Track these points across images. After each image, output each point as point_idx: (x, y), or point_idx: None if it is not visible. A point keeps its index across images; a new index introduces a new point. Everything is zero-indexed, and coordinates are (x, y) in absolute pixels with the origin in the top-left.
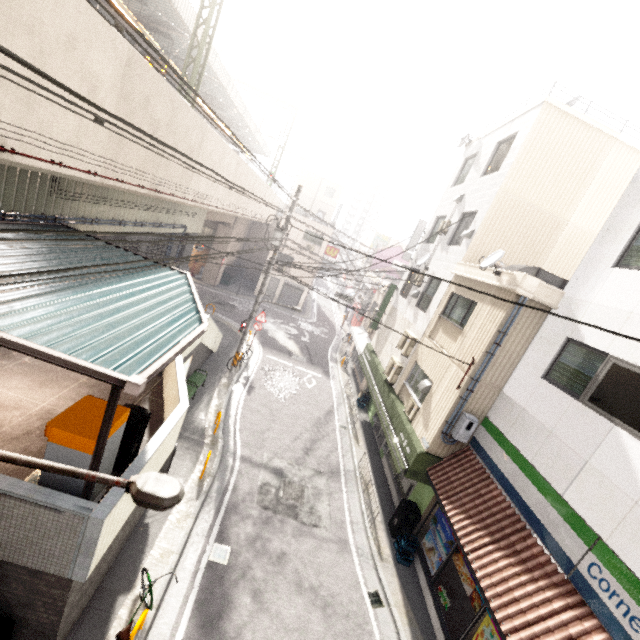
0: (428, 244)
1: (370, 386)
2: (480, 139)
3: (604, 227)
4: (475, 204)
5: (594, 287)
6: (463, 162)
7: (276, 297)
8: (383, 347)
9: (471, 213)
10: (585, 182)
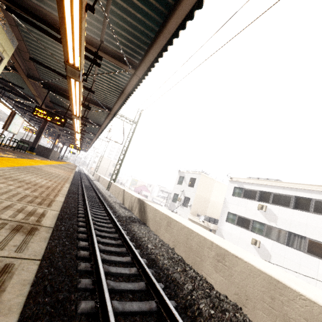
0: (174, 202)
1: None
2: (183, 172)
3: (221, 211)
4: (188, 195)
5: (223, 226)
6: (179, 177)
7: None
8: None
9: (188, 197)
10: (211, 190)
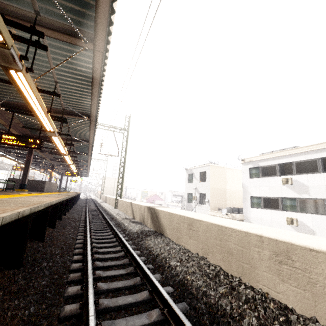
0: (190, 203)
1: None
2: (191, 169)
3: (243, 198)
4: (203, 191)
5: (249, 213)
6: (188, 175)
7: None
8: None
9: (203, 193)
10: (225, 179)
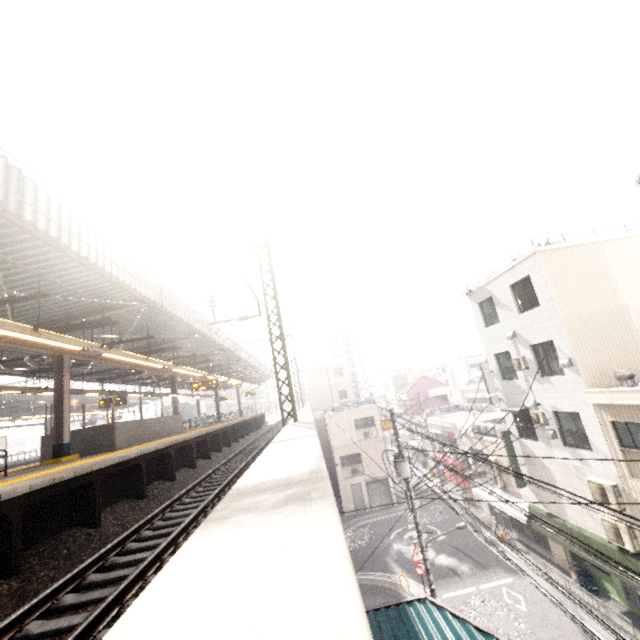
0: (510, 381)
1: (603, 566)
2: (481, 287)
3: None
4: (541, 336)
5: None
6: (478, 306)
7: (367, 503)
8: (561, 505)
9: (542, 343)
10: (608, 276)
